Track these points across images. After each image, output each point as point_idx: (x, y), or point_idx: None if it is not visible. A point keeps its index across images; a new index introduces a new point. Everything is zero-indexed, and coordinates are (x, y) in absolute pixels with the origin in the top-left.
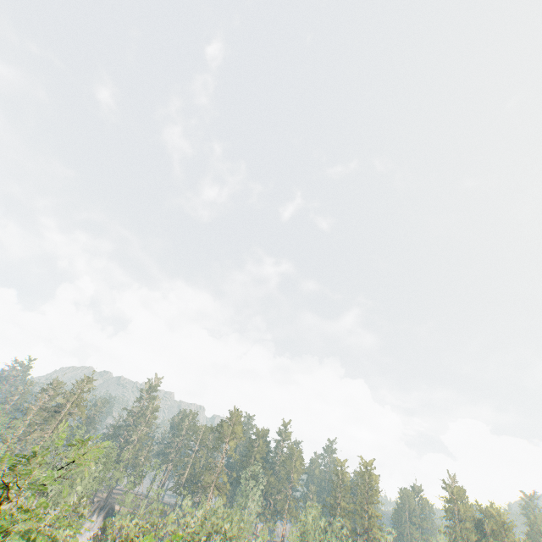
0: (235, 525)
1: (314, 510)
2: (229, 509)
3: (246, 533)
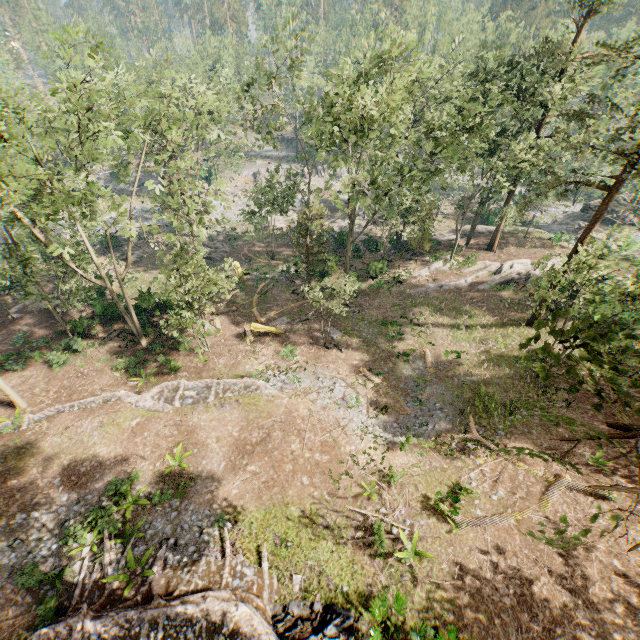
0: (230, 50)
1: (293, 9)
2: (219, 38)
3: (244, 53)
